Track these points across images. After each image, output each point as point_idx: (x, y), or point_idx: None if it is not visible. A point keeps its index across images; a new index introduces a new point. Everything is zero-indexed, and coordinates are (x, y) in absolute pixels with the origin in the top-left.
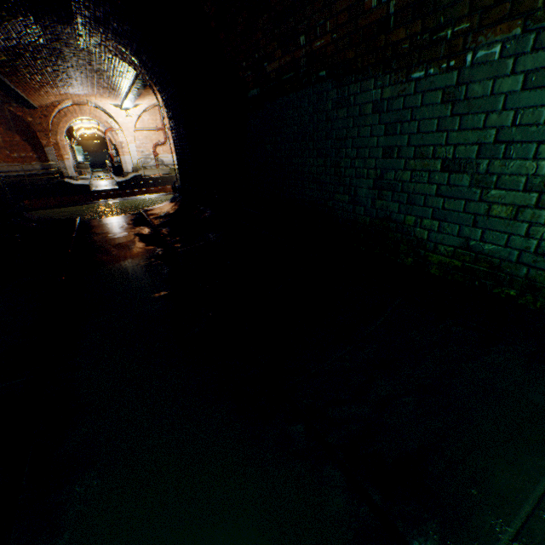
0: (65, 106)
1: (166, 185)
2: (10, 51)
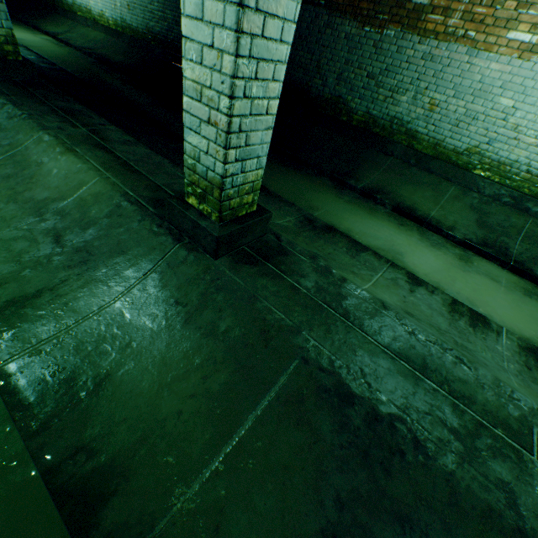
0: None
1: None
2: None
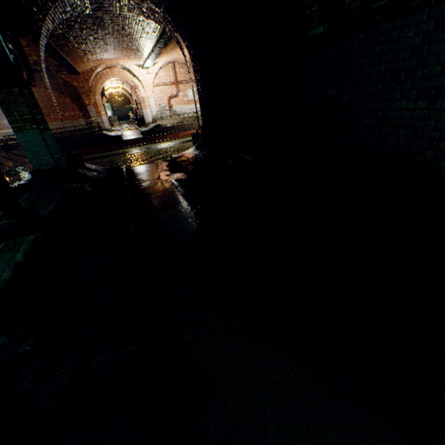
0: (100, 70)
1: (179, 132)
2: (64, 24)
